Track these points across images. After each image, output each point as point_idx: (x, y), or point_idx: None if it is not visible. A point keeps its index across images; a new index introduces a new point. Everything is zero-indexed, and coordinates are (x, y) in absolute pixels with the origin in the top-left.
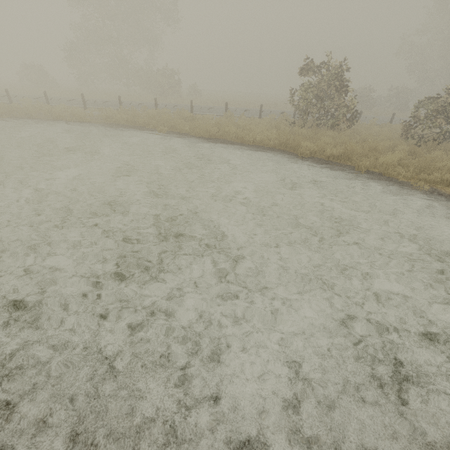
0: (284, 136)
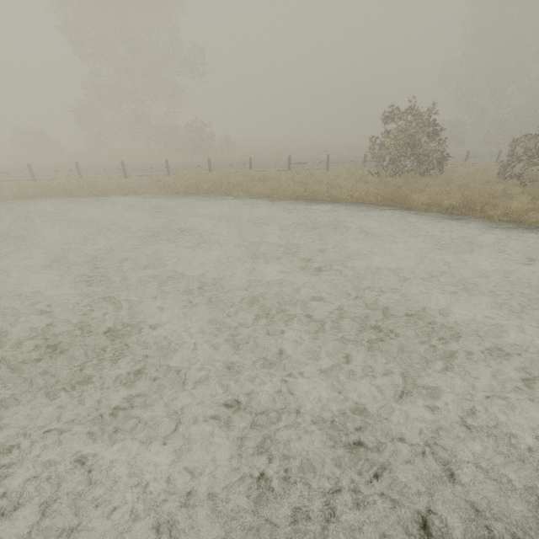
0: (388, 190)
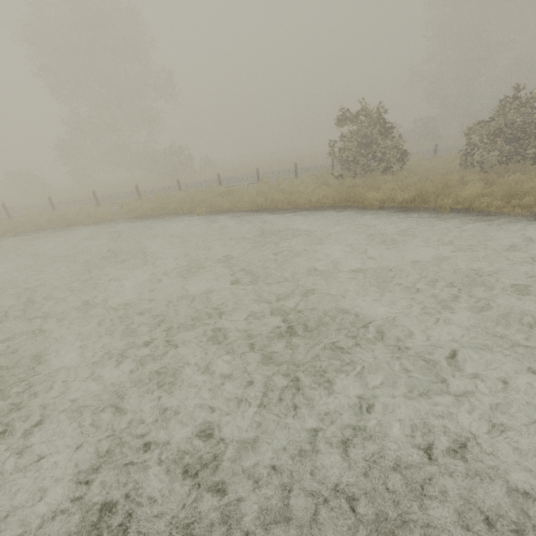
0: (343, 191)
